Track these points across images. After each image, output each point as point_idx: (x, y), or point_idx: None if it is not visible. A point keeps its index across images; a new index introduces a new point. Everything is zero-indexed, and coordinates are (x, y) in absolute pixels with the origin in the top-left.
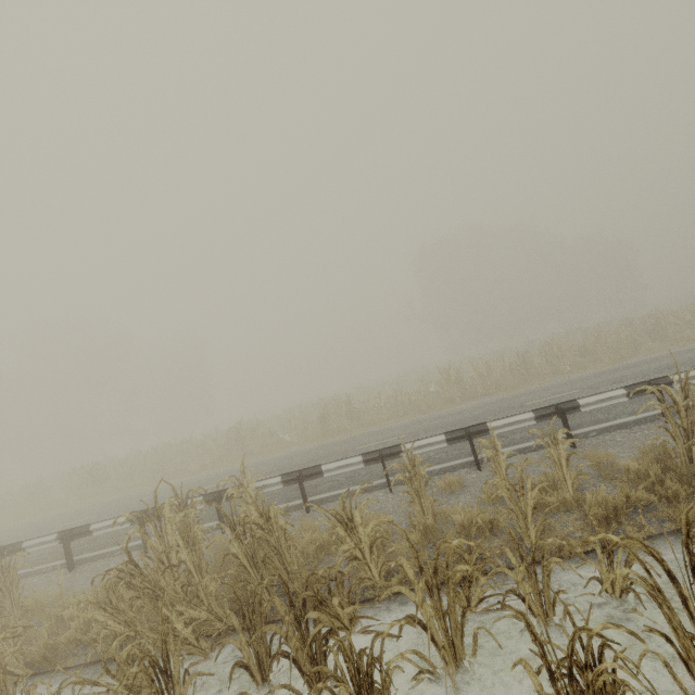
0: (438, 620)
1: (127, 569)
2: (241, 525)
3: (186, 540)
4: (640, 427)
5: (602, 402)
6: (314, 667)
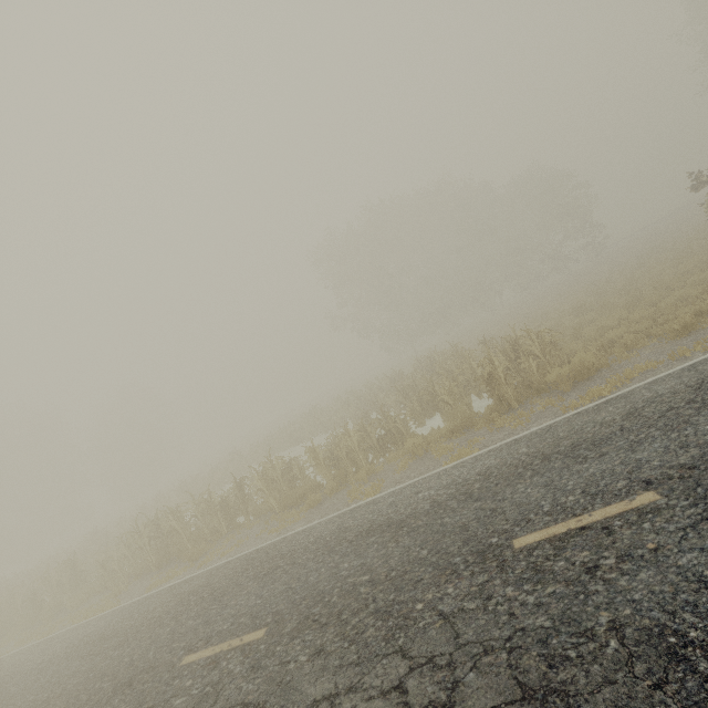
0: None
1: None
2: None
3: None
4: None
5: None
6: None
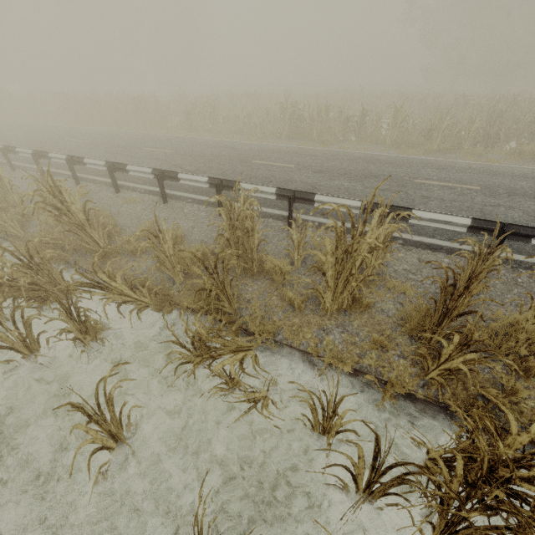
0: None
1: None
2: None
3: None
4: (210, 209)
5: (194, 181)
6: None
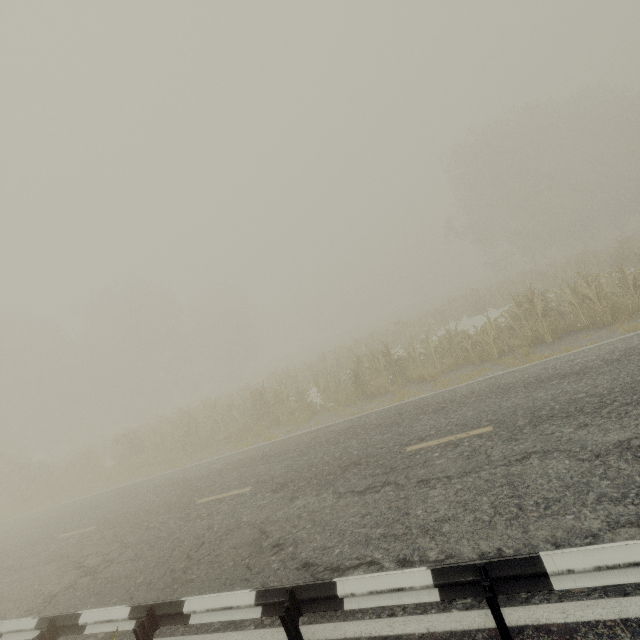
0: None
1: None
2: None
3: None
4: None
5: None
6: None
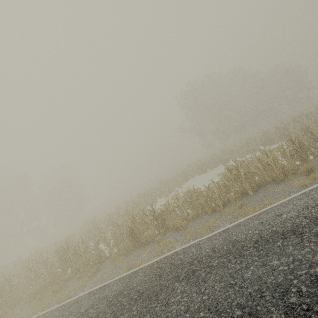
0: None
1: None
2: None
3: None
4: None
5: None
6: None
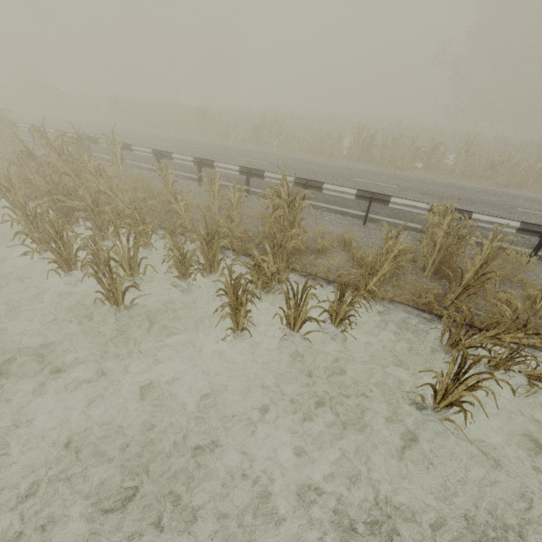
0: (91, 220)
1: (21, 153)
2: (65, 156)
3: (56, 154)
4: (349, 218)
5: (339, 192)
6: (69, 218)
